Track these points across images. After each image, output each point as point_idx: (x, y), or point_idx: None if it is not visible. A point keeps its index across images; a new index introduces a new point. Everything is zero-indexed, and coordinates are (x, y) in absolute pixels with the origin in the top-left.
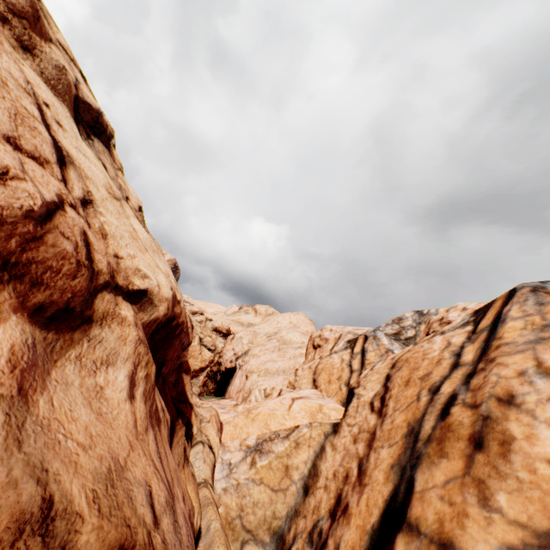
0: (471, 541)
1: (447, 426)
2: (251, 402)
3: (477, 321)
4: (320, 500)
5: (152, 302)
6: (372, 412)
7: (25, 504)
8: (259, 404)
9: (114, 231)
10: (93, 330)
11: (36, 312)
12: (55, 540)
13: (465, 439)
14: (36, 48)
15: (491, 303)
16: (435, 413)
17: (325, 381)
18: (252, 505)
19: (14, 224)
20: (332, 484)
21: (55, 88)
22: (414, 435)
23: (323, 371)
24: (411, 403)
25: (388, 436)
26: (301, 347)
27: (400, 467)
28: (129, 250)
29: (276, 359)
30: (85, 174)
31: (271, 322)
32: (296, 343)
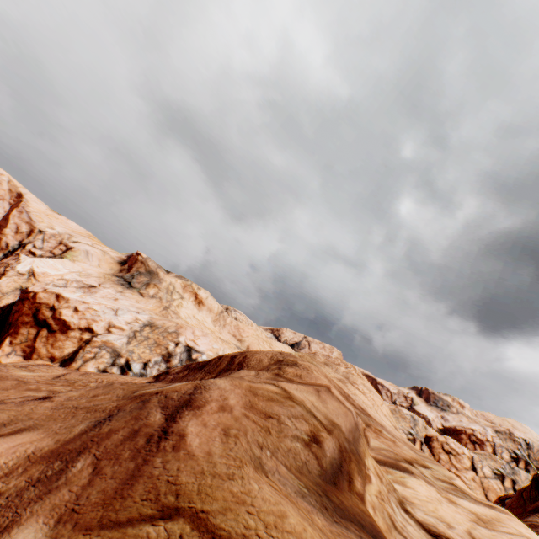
0: None
1: None
2: None
3: (501, 480)
4: None
5: None
6: None
7: None
8: None
9: None
10: None
11: None
12: None
13: None
14: None
15: (504, 477)
16: None
17: None
18: None
19: None
20: None
21: None
22: None
23: None
24: None
25: None
26: None
27: None
28: None
29: None
30: None
31: None
32: None
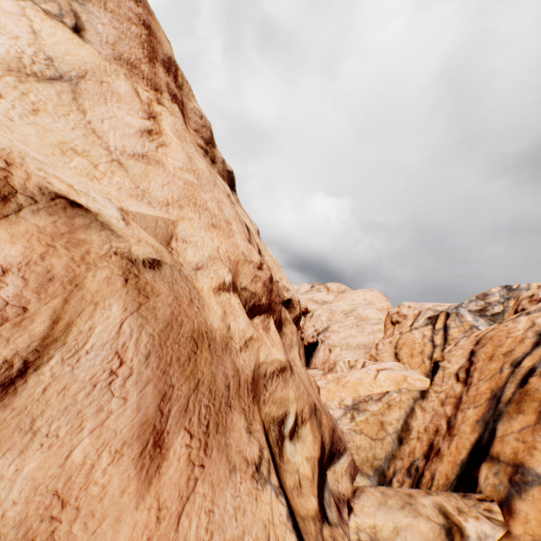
0: (536, 462)
1: (524, 392)
2: (337, 372)
3: None
4: (413, 447)
5: (293, 306)
6: (457, 381)
7: (311, 402)
8: (347, 374)
9: (270, 265)
10: (283, 329)
11: (274, 324)
12: (318, 418)
13: (538, 400)
14: (215, 157)
15: None
16: (515, 382)
17: (407, 355)
18: (355, 448)
19: (268, 287)
20: (423, 436)
21: (223, 177)
22: (496, 398)
23: (404, 346)
24: (494, 374)
25: (473, 400)
26: (378, 323)
27: (484, 421)
28: (278, 275)
29: (355, 335)
30: (252, 232)
31: (345, 300)
32: (373, 319)
